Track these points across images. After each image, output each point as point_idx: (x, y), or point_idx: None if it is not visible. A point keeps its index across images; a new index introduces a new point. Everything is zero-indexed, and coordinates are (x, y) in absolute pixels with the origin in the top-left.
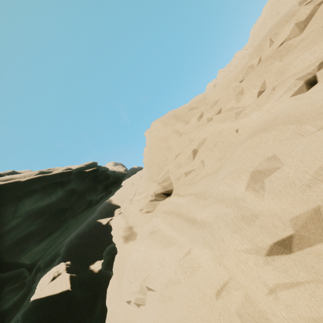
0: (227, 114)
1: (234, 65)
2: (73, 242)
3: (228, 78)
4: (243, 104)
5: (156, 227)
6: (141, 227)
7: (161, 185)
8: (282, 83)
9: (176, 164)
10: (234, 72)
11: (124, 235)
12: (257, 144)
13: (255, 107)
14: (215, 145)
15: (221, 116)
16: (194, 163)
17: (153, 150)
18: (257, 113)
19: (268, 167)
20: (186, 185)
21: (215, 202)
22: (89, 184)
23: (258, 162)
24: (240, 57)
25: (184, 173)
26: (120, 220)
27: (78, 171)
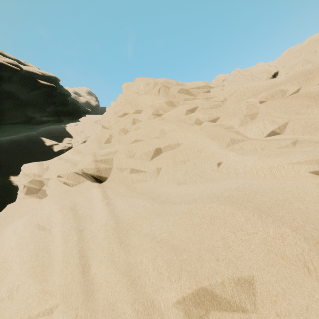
0: (221, 132)
1: (252, 73)
2: (3, 145)
3: (249, 86)
4: (245, 131)
5: (49, 224)
6: (45, 199)
7: (97, 165)
8: (310, 144)
9: (129, 151)
10: (258, 84)
11: (31, 189)
12: (235, 226)
13: (258, 148)
14: (184, 162)
15: (214, 129)
16: (148, 164)
17: (119, 111)
18: (256, 160)
19: (231, 299)
20: (123, 187)
21: (124, 274)
22: (37, 99)
23: (221, 278)
24: (260, 70)
25: (131, 169)
26: (34, 169)
27: (29, 76)
